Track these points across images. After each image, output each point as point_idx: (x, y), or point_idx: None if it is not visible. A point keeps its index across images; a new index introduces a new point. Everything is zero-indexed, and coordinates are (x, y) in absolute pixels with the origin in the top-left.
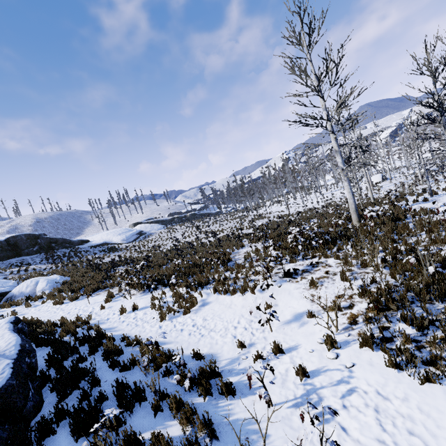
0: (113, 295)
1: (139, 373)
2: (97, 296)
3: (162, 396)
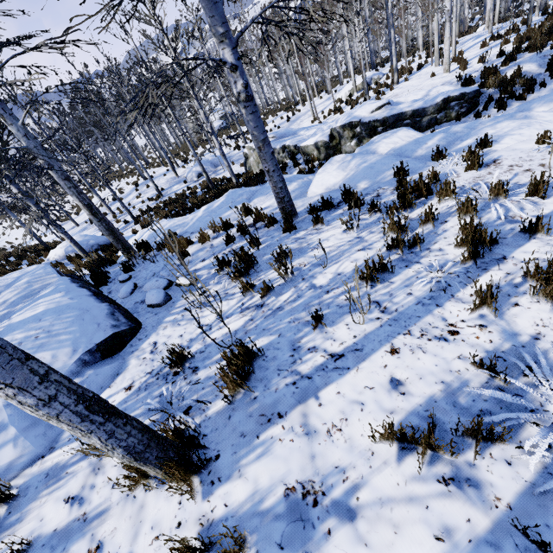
0: None
1: None
2: None
3: None
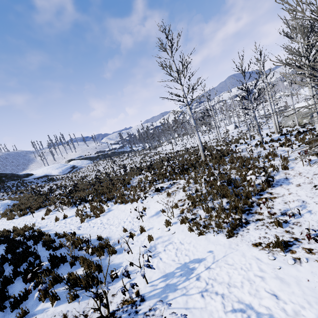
0: (50, 210)
1: (64, 250)
2: (39, 212)
3: (76, 258)
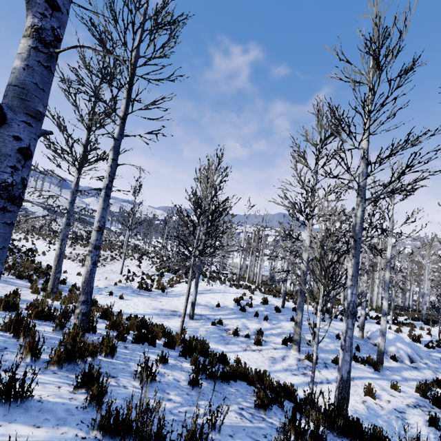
0: None
1: None
2: None
3: None
